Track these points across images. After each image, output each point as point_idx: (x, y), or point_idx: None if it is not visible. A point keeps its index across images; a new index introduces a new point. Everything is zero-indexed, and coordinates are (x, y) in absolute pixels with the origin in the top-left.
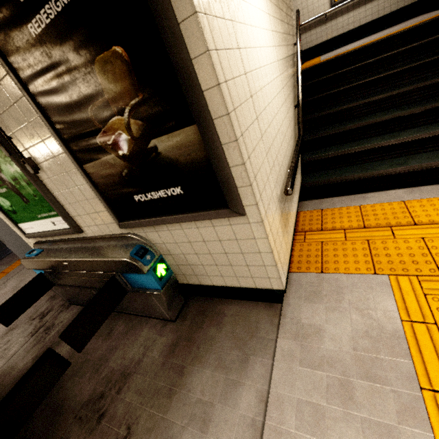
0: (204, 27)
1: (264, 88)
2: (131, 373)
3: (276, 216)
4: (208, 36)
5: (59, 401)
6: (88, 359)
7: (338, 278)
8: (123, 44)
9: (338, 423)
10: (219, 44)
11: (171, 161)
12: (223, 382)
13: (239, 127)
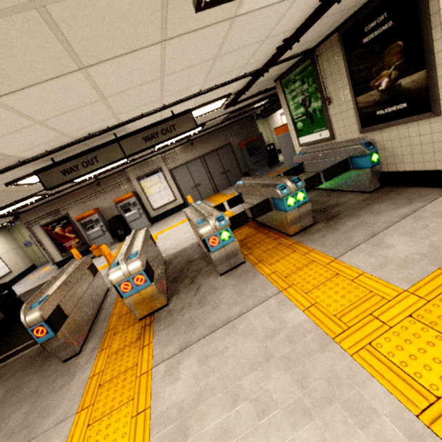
0: None
1: None
2: (340, 204)
3: None
4: None
5: None
6: (317, 201)
7: None
8: (403, 41)
9: None
10: None
11: (406, 89)
12: (392, 207)
13: None
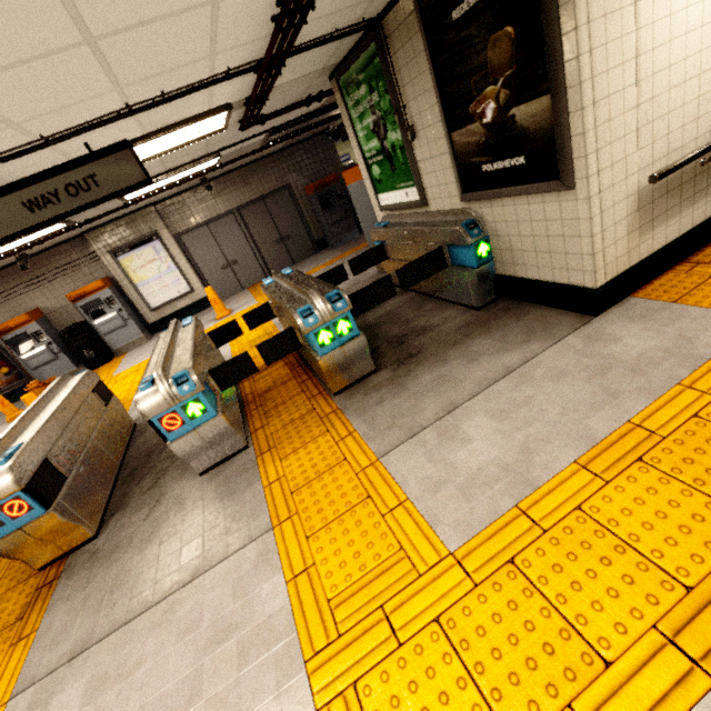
0: (578, 7)
1: (684, 36)
2: (429, 330)
3: (623, 206)
4: (582, 13)
5: (376, 332)
6: (399, 318)
7: (689, 310)
8: (514, 26)
9: (576, 381)
10: (596, 14)
11: (522, 130)
12: (498, 347)
13: (593, 96)
